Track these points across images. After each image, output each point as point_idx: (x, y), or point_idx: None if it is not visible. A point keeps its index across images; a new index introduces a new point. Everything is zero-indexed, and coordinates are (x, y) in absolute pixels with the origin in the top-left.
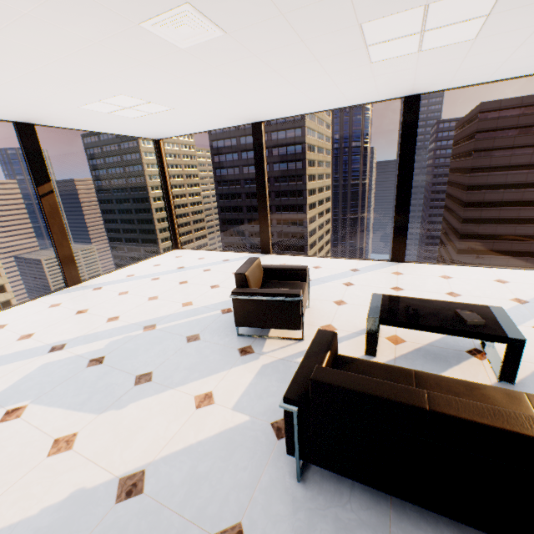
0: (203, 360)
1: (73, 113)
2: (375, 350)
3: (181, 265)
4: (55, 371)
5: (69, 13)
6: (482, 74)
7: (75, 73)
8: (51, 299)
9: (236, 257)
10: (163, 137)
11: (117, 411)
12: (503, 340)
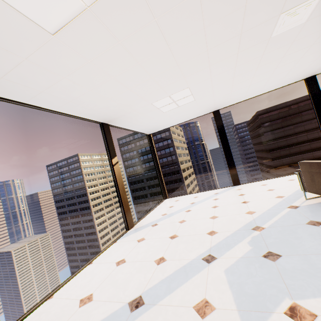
0: None
1: (142, 110)
2: None
3: (190, 202)
4: (250, 272)
5: (263, 4)
6: None
7: (194, 66)
8: (129, 238)
9: (219, 191)
10: (154, 131)
11: None
12: None
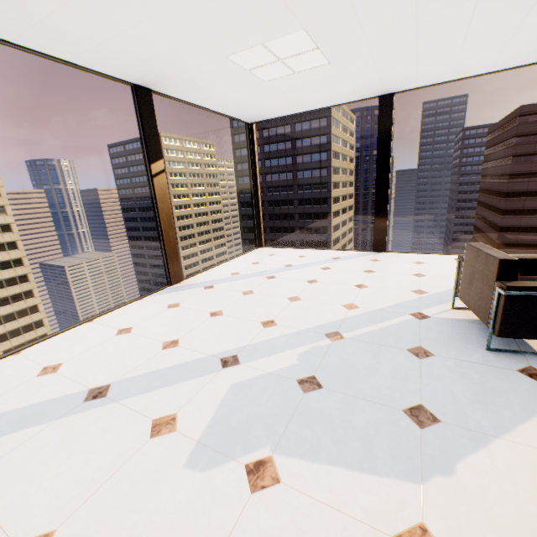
0: (482, 387)
1: (211, 68)
2: None
3: (286, 263)
4: (261, 397)
5: None
6: None
7: None
8: (161, 298)
9: (345, 255)
10: (260, 119)
11: (448, 480)
12: None
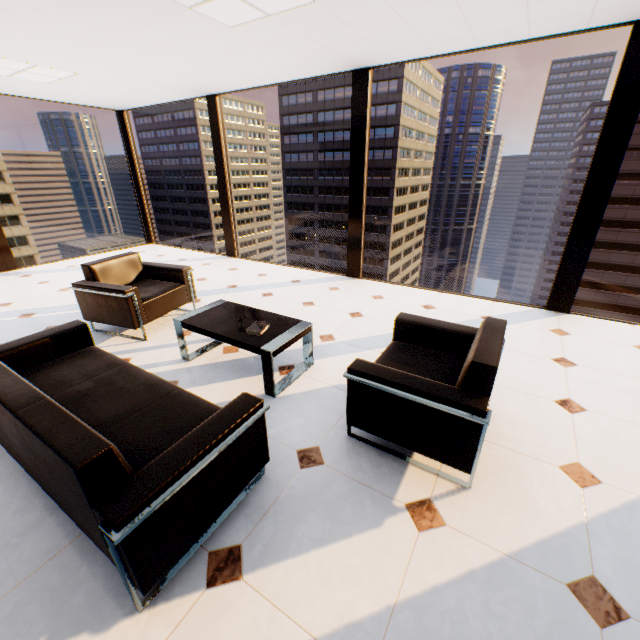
0: None
1: None
2: (186, 354)
3: None
4: None
5: None
6: (412, 45)
7: None
8: None
9: (197, 257)
10: (124, 108)
11: None
12: (258, 351)
